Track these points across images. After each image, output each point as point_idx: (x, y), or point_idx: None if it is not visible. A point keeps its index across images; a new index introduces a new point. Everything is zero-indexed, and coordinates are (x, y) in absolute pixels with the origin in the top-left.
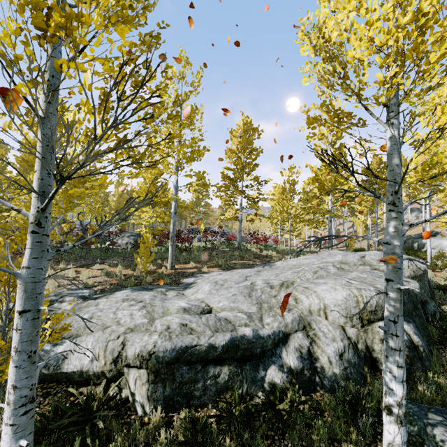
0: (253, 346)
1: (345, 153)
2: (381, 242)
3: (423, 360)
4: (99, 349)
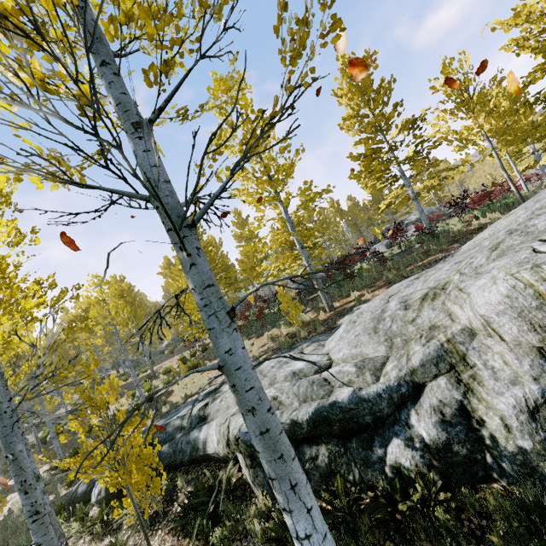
0: (353, 414)
1: None
2: None
3: None
4: (217, 433)
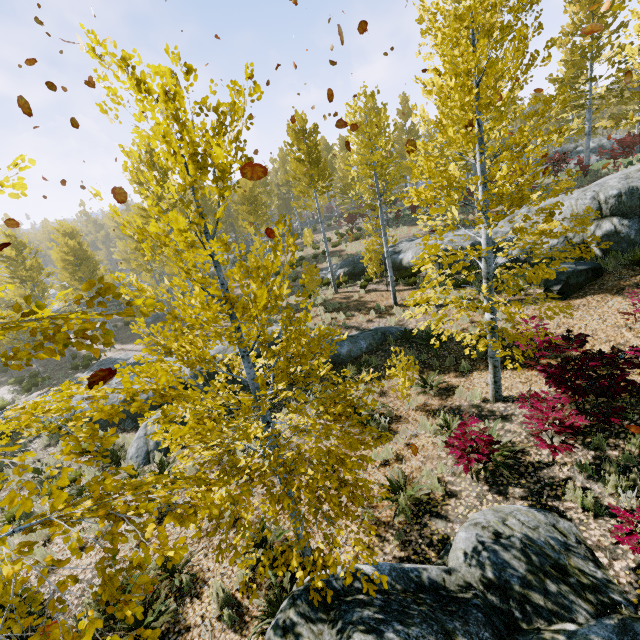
0: None
1: None
2: None
3: (621, 242)
4: (413, 254)
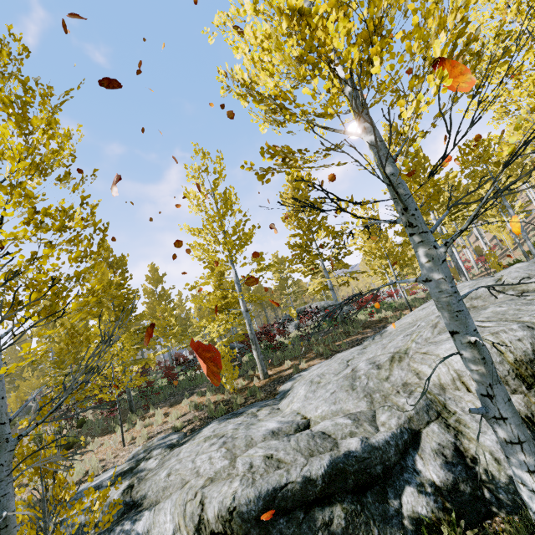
0: (367, 464)
1: (425, 157)
2: (420, 280)
3: None
4: (178, 517)
